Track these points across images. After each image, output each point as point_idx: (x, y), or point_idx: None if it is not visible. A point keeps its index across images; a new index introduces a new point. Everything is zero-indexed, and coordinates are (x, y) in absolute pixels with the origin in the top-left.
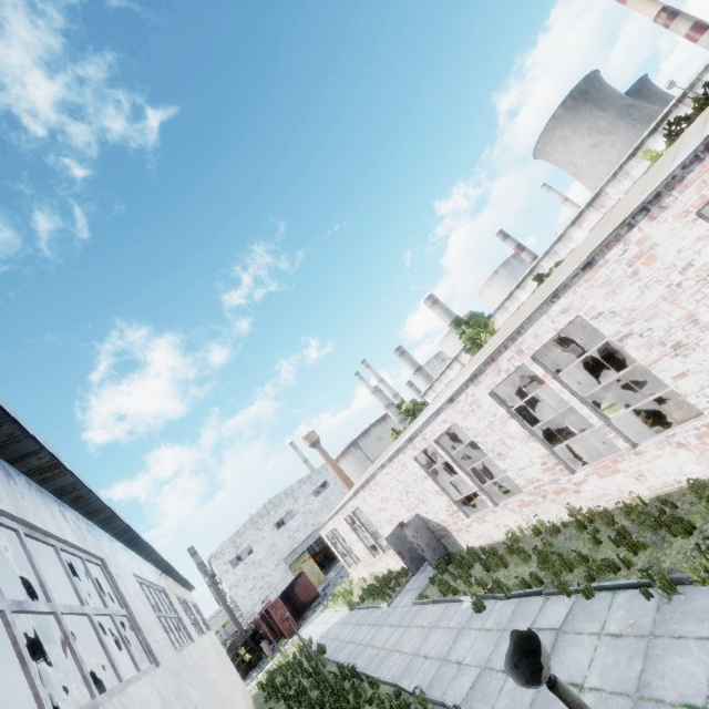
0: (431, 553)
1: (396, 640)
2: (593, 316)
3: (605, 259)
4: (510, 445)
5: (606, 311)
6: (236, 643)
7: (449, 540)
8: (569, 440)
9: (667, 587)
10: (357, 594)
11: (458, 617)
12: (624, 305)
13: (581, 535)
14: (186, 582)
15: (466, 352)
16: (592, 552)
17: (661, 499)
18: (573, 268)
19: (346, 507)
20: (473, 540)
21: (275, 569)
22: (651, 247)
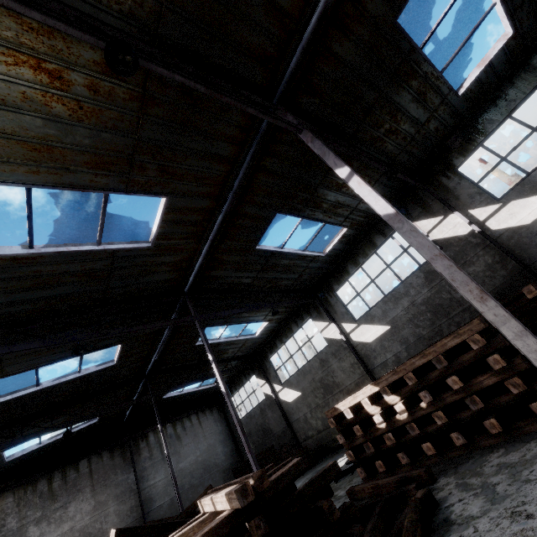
0: None
1: None
2: None
3: None
4: None
5: None
6: None
7: None
8: None
9: None
10: None
11: None
12: None
13: None
14: None
15: None
16: None
17: None
18: None
19: None
20: None
21: None
22: None
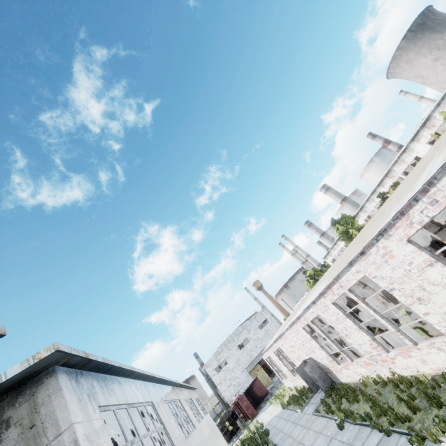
0: (322, 382)
1: (302, 436)
2: (372, 276)
3: (370, 252)
4: (350, 331)
5: (378, 276)
6: (223, 419)
7: (332, 375)
8: (381, 334)
9: (419, 440)
10: (286, 398)
11: (331, 430)
12: (386, 274)
13: (395, 391)
14: (191, 387)
15: (342, 240)
16: (397, 405)
17: (433, 379)
18: (357, 251)
19: (273, 346)
20: (345, 378)
21: (241, 374)
22: (390, 251)
